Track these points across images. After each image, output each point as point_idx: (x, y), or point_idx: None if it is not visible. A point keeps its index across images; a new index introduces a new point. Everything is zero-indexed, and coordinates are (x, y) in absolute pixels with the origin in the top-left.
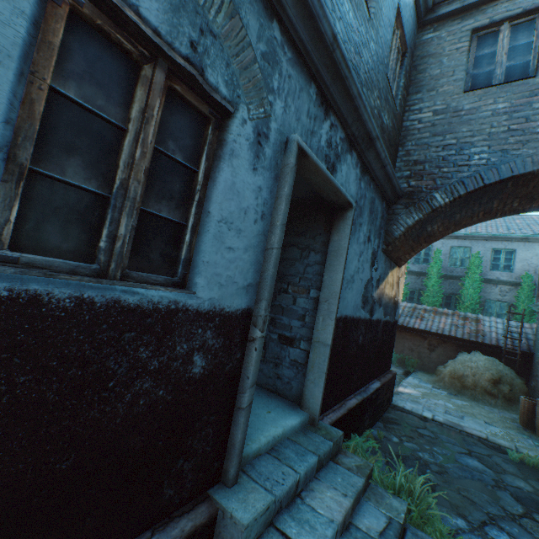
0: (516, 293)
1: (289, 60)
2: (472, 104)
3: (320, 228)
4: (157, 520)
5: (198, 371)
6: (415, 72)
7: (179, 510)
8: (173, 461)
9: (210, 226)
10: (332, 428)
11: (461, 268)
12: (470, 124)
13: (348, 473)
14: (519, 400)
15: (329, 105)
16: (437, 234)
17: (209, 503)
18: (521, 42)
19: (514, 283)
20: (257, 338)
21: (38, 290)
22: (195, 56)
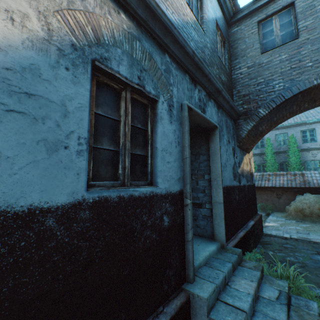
0: None
1: (175, 68)
2: (267, 59)
3: (202, 142)
4: (163, 301)
5: (166, 224)
6: (232, 49)
7: (171, 296)
8: (164, 270)
9: (158, 154)
10: (234, 248)
11: (285, 145)
12: (269, 69)
13: (250, 270)
14: None
15: (195, 81)
16: (265, 130)
17: (184, 292)
18: (286, 22)
19: (319, 148)
20: (188, 204)
21: (106, 195)
22: (140, 82)
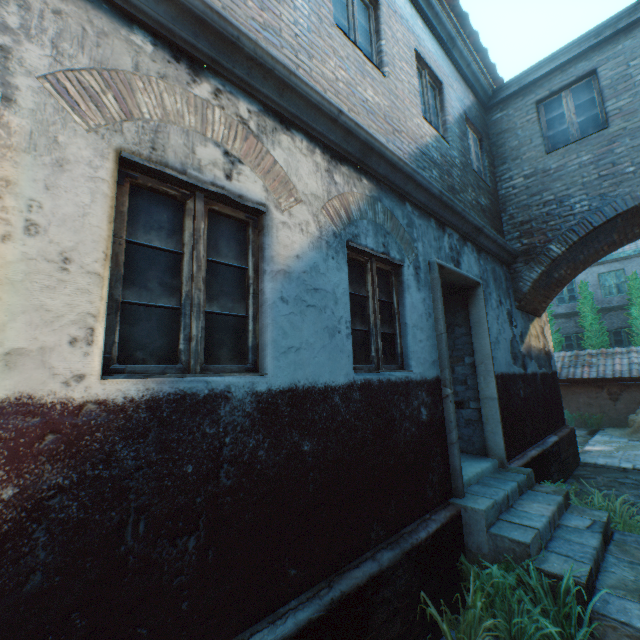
0: None
1: (417, 216)
2: (558, 163)
3: (457, 306)
4: (429, 509)
5: (424, 418)
6: (495, 148)
7: (437, 508)
8: (427, 473)
9: (408, 331)
10: (520, 468)
11: (620, 295)
12: (561, 179)
13: (546, 495)
14: None
15: (443, 224)
16: (567, 277)
17: (452, 505)
18: (584, 101)
19: None
20: (449, 394)
21: (369, 379)
22: (385, 249)
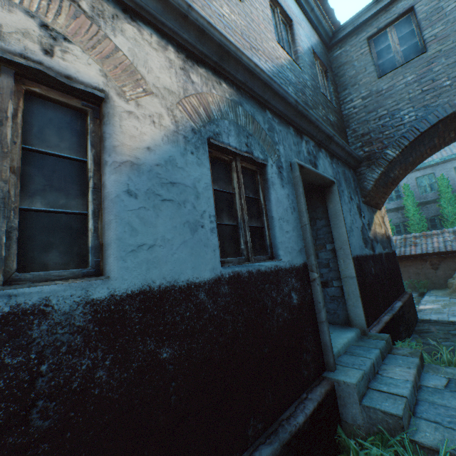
0: None
1: (277, 123)
2: (388, 84)
3: (317, 203)
4: (305, 388)
5: (295, 302)
6: (337, 78)
7: (313, 384)
8: (301, 354)
9: (275, 224)
10: (379, 334)
11: (433, 192)
12: (392, 97)
13: (404, 357)
14: None
15: (301, 132)
16: (399, 176)
17: (326, 380)
18: (406, 33)
19: None
20: (316, 278)
21: (238, 271)
22: (248, 148)
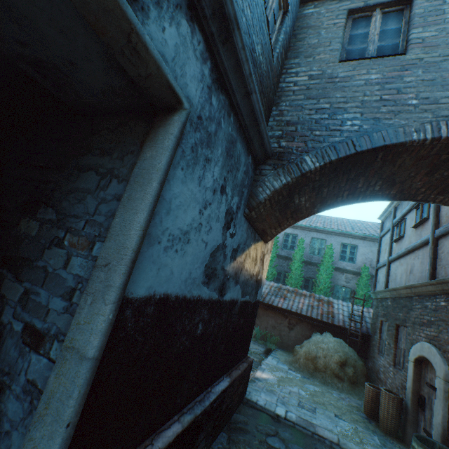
0: (357, 281)
1: None
2: (347, 73)
3: (135, 143)
4: None
5: None
6: (295, 40)
7: None
8: None
9: None
10: None
11: (318, 256)
12: (344, 90)
13: None
14: (361, 382)
15: None
16: (304, 211)
17: None
18: (391, 27)
19: (355, 272)
20: None
21: None
22: None
